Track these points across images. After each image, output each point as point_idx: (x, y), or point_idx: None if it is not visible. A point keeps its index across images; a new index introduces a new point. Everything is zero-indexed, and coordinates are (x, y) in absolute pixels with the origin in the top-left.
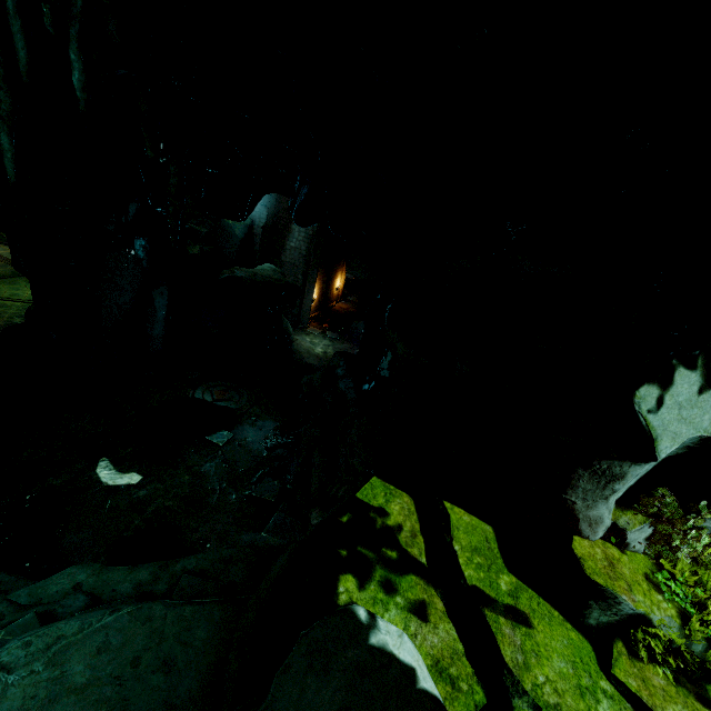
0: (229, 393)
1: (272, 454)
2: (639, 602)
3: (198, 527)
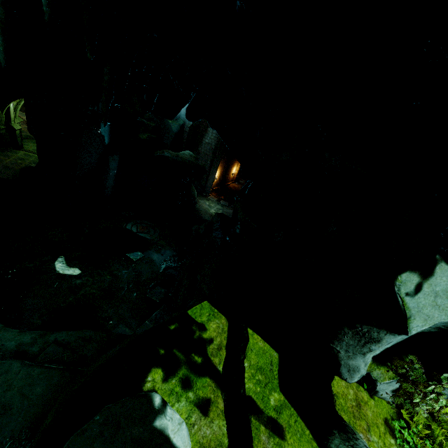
0: (148, 229)
1: (165, 272)
2: (373, 442)
3: (107, 309)
